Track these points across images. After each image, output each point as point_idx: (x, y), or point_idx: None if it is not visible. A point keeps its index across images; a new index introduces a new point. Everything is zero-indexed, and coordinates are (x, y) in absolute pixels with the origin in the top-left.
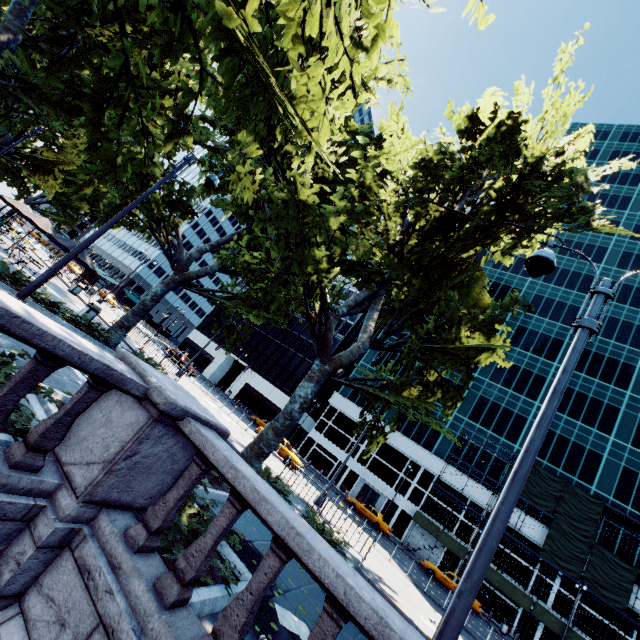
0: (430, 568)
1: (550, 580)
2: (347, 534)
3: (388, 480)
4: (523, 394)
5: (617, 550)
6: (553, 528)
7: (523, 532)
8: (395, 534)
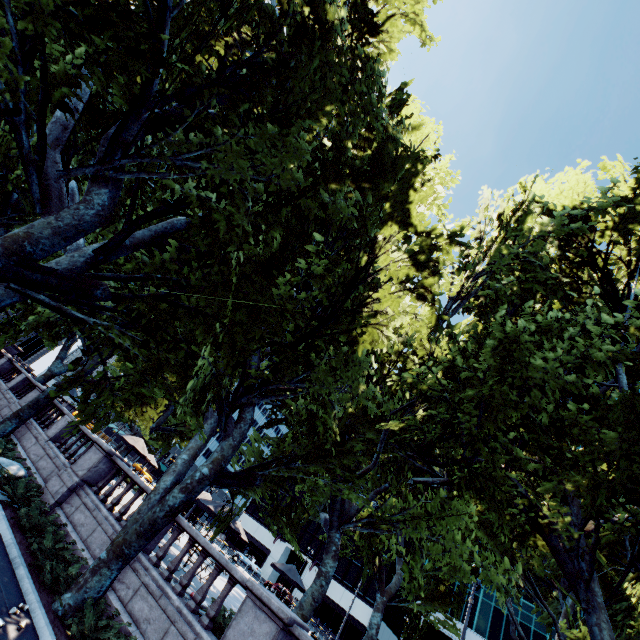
0: None
1: None
2: None
3: None
4: None
5: None
6: None
7: None
8: None
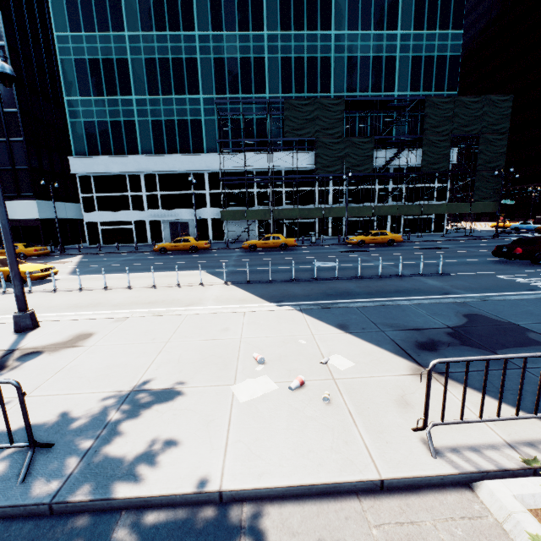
0: (251, 245)
1: (326, 187)
2: (97, 330)
3: (186, 205)
4: (250, 29)
5: (358, 134)
6: (318, 147)
7: (300, 167)
8: (218, 240)
